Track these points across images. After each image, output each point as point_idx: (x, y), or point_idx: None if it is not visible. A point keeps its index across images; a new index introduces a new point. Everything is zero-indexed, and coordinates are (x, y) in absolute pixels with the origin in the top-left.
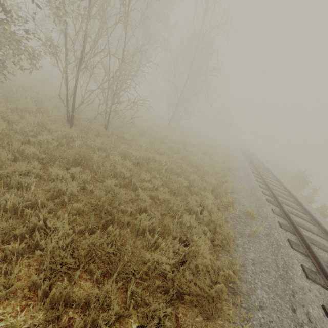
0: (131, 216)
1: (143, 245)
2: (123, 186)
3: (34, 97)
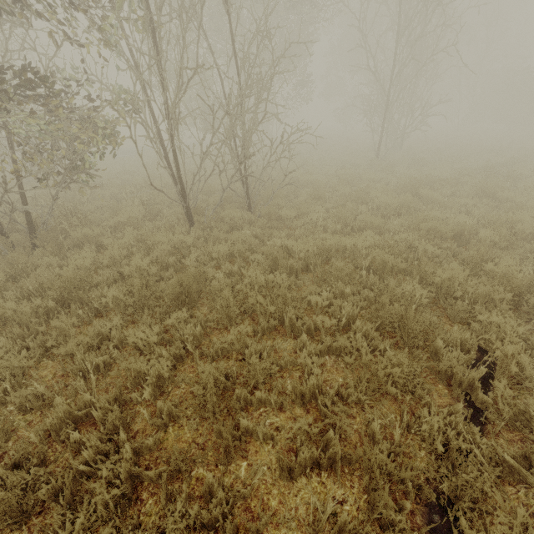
0: (284, 411)
1: (307, 510)
2: (272, 329)
3: (144, 196)
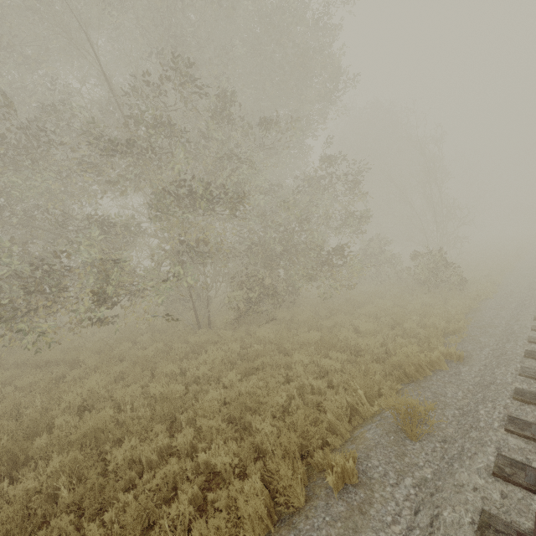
0: None
1: None
2: None
3: None
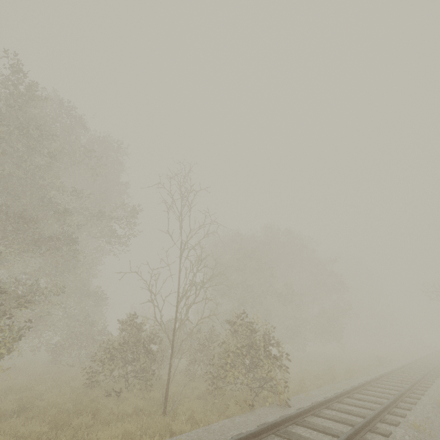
0: None
1: None
2: None
3: None
